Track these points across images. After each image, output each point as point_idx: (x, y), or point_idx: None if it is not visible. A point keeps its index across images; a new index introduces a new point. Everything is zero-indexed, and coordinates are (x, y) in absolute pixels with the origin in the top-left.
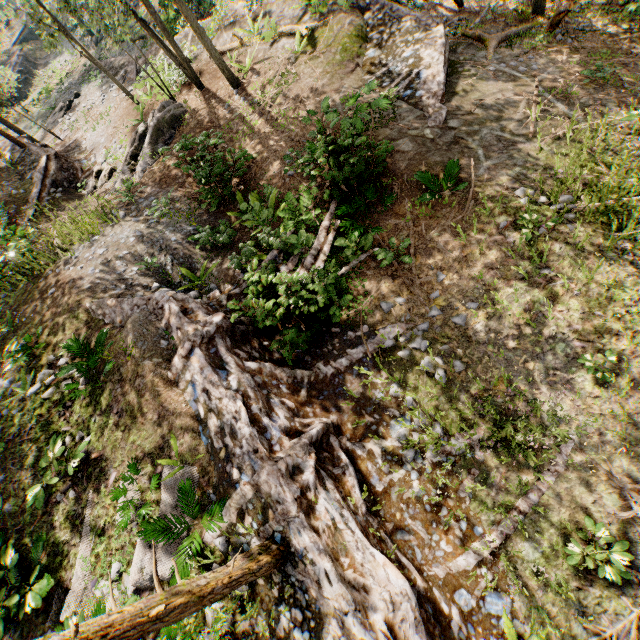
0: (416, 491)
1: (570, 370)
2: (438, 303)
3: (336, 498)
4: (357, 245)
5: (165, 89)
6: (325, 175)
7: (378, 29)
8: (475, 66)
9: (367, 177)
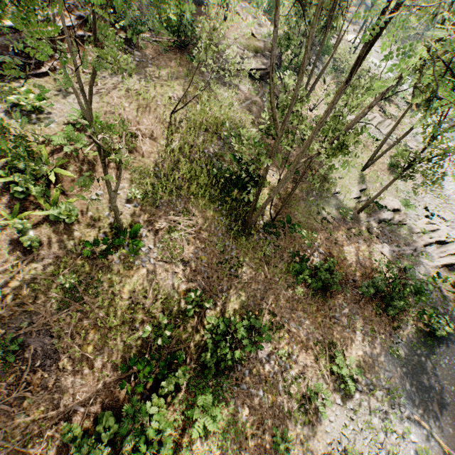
0: (90, 58)
1: (144, 82)
2: (153, 62)
3: (76, 22)
4: (166, 48)
5: (217, 1)
6: (178, 20)
7: (262, 55)
8: (259, 86)
9: (189, 41)
